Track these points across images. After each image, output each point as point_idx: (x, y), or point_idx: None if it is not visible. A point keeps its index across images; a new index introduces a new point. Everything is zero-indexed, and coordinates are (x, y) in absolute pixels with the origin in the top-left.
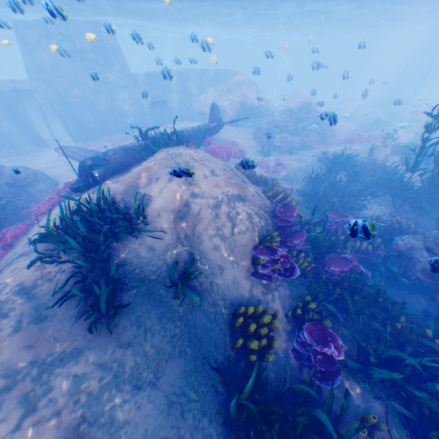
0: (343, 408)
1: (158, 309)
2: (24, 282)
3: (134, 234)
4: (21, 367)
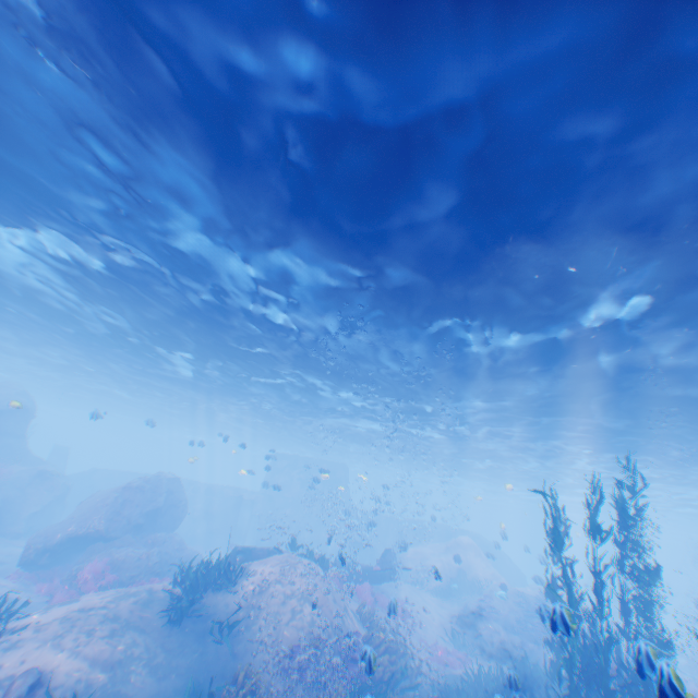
0: None
1: (200, 646)
2: (155, 586)
3: (226, 589)
4: (124, 616)
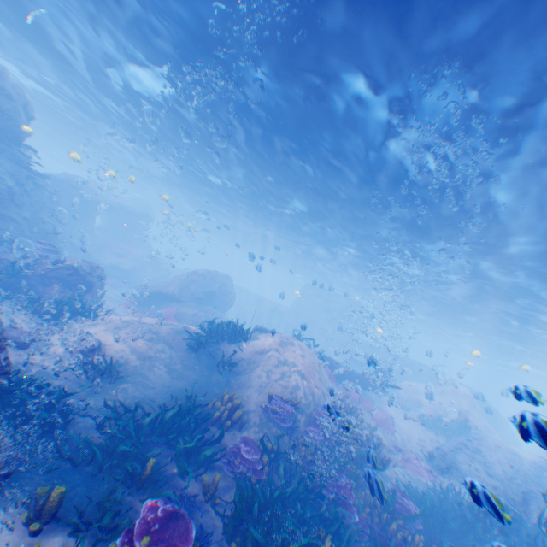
0: (213, 457)
1: (207, 371)
2: (188, 326)
3: (235, 343)
4: (161, 333)
